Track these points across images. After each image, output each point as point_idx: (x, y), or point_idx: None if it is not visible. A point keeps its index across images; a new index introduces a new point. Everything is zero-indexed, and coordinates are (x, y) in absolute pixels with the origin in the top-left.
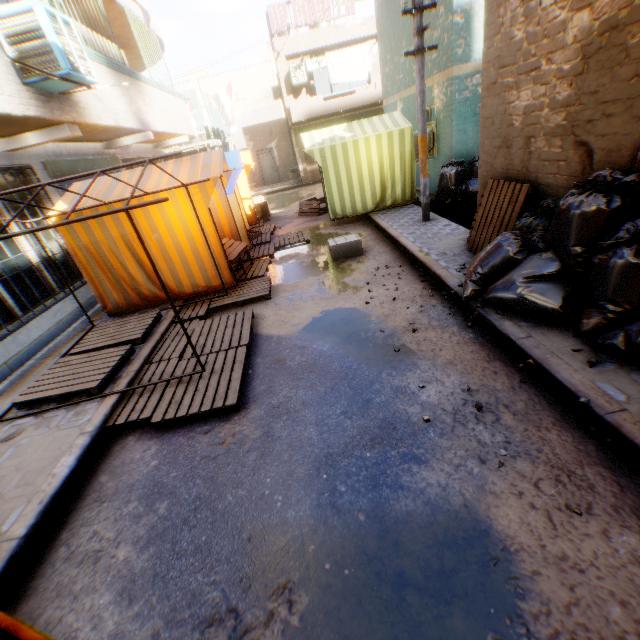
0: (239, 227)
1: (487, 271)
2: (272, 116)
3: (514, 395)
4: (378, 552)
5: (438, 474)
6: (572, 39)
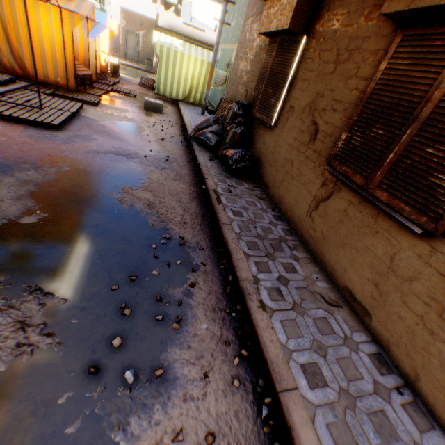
0: (91, 64)
1: (200, 127)
2: (150, 15)
3: (182, 162)
4: (103, 169)
5: (138, 165)
6: (255, 48)
